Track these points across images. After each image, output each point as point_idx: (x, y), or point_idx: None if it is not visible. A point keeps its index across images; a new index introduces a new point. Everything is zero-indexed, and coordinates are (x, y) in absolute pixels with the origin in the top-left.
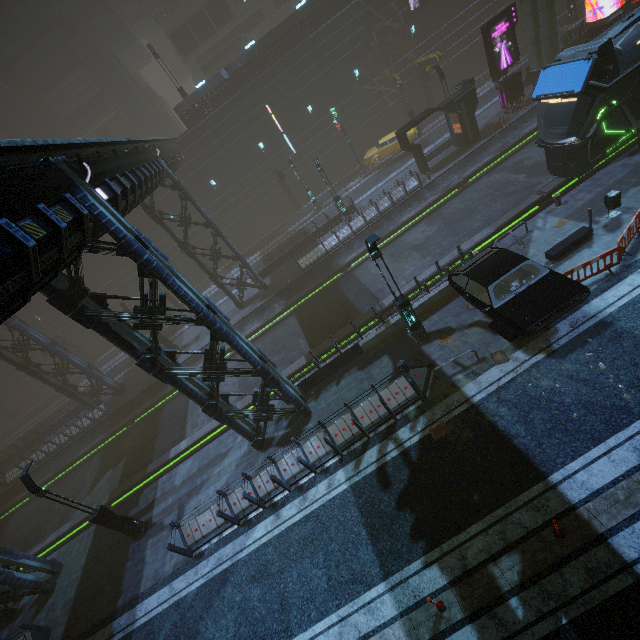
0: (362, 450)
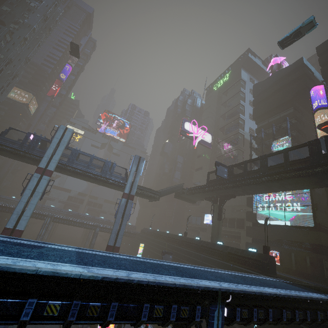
0: None
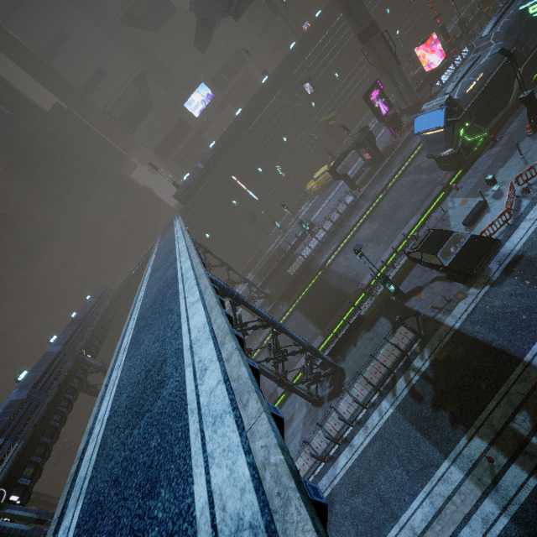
0: (393, 383)
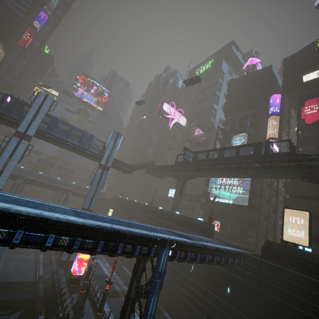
0: None
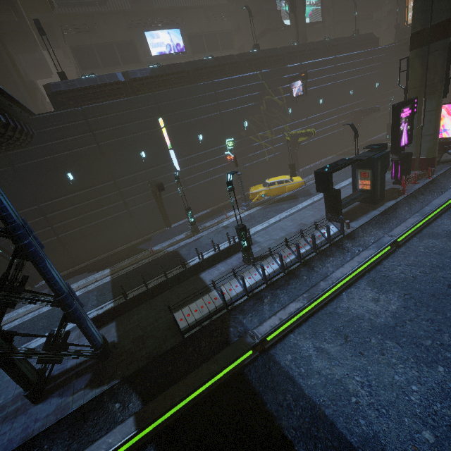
0: None
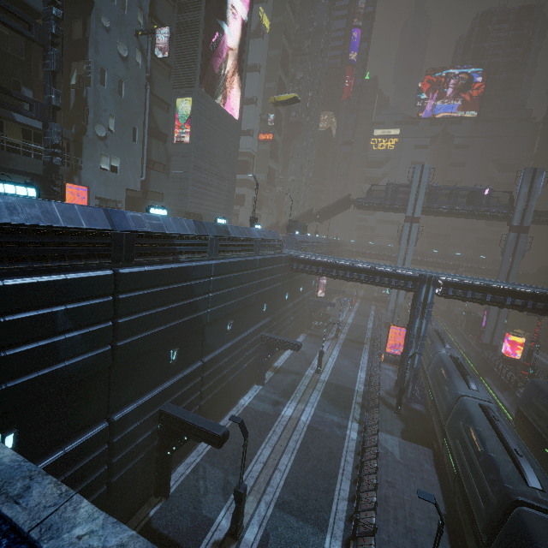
0: None
